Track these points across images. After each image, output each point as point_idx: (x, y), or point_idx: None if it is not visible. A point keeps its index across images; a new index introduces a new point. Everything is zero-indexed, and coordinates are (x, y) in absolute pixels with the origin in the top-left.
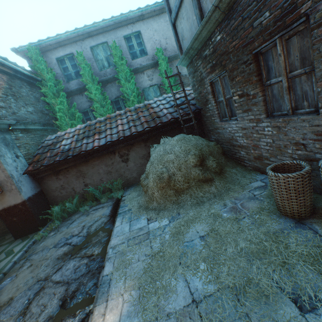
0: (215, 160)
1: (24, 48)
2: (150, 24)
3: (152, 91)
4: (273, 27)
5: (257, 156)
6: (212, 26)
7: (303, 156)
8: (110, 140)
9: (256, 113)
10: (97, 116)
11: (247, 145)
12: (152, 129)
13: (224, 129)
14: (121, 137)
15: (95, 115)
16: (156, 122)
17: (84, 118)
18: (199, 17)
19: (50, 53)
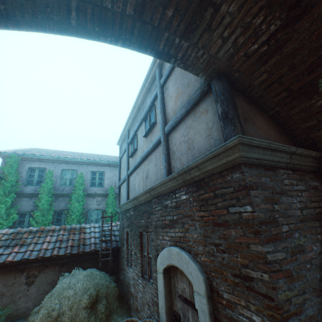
0: (108, 303)
1: (8, 153)
2: (113, 170)
3: (95, 213)
4: (144, 228)
5: (137, 307)
6: (130, 206)
7: (149, 315)
8: (28, 257)
9: (138, 270)
10: (32, 222)
11: (134, 294)
12: (73, 254)
13: (127, 272)
14: (40, 256)
15: (31, 220)
16: (79, 249)
17: (18, 219)
18: (127, 196)
19: (27, 162)
